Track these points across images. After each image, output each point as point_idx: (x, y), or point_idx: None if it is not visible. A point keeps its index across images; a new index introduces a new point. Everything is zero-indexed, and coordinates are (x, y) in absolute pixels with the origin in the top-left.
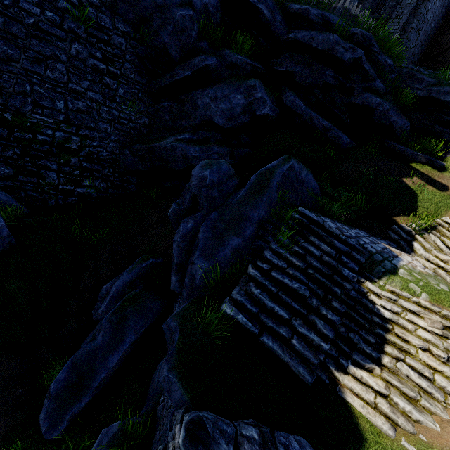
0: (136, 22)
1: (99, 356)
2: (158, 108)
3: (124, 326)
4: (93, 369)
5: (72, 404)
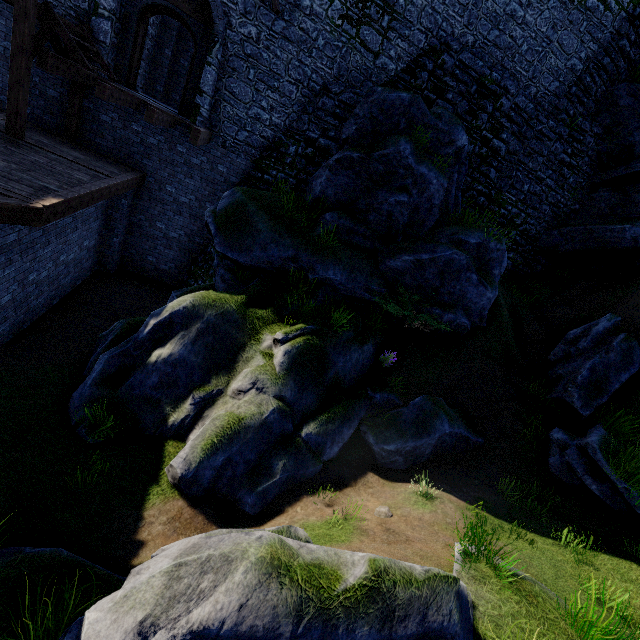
0: (609, 126)
1: (612, 370)
2: (594, 197)
3: (632, 354)
4: (608, 378)
5: (597, 397)
